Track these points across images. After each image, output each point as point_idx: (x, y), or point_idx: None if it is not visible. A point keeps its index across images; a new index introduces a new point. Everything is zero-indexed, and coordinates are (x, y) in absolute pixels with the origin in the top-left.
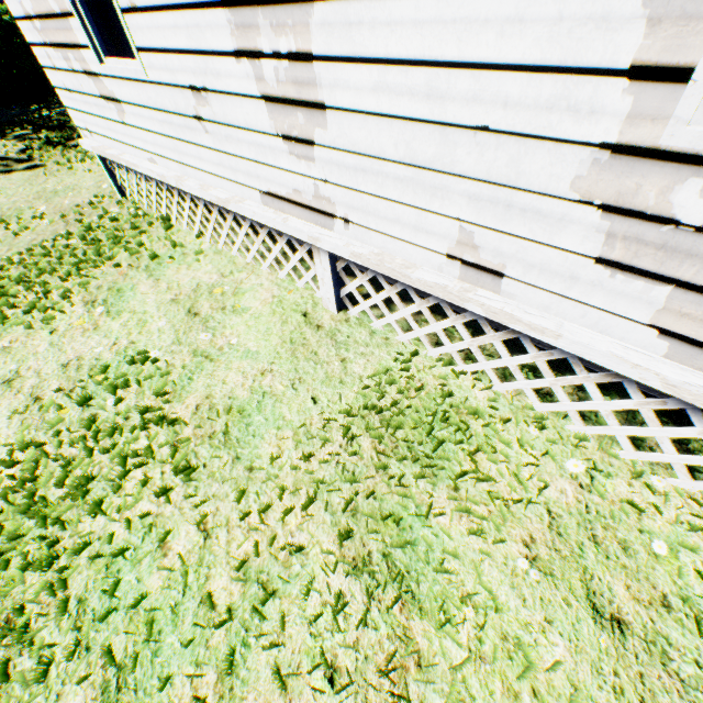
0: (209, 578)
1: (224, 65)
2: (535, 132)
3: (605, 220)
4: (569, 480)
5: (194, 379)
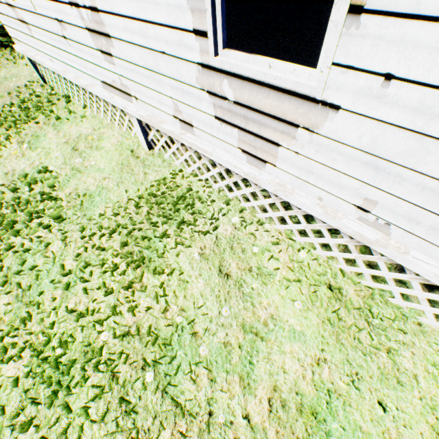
0: (64, 260)
1: (67, 9)
2: (179, 56)
3: (211, 98)
4: (231, 226)
5: (71, 181)
